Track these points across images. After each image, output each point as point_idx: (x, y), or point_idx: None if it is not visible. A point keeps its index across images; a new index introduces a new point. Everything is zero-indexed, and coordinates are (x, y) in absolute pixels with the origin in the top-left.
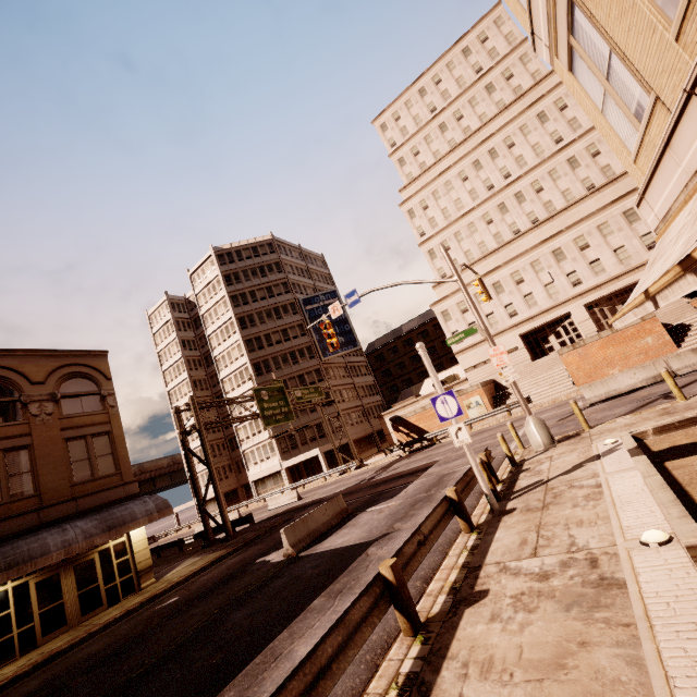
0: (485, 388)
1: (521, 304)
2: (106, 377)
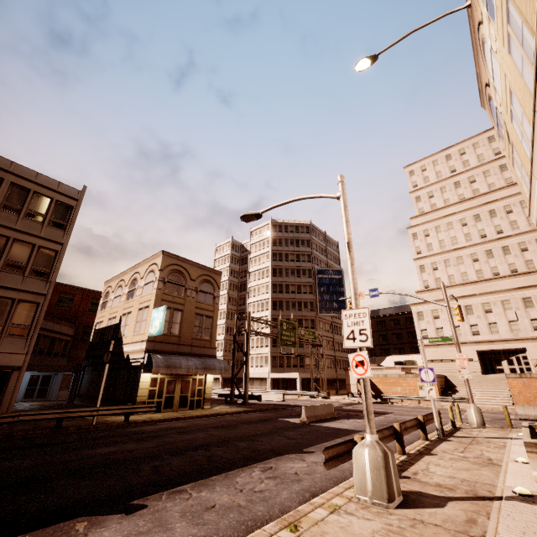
0: (437, 379)
1: (484, 328)
2: (218, 286)
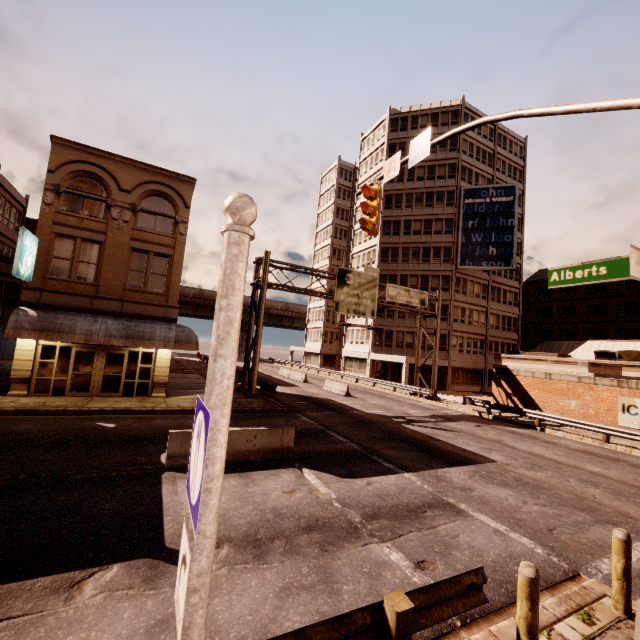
0: None
1: None
2: (185, 204)
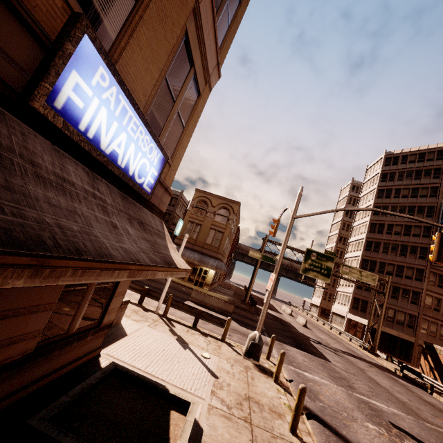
0: None
1: None
2: (234, 212)
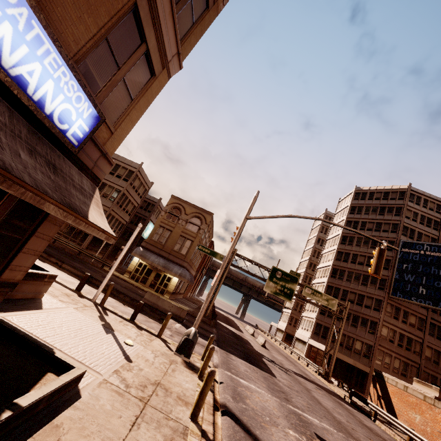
0: None
1: None
2: (206, 222)
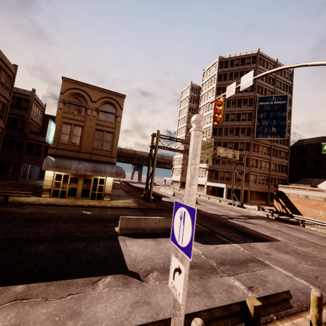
0: None
1: None
2: (120, 107)
